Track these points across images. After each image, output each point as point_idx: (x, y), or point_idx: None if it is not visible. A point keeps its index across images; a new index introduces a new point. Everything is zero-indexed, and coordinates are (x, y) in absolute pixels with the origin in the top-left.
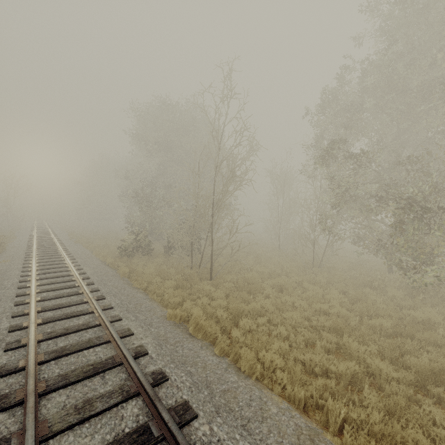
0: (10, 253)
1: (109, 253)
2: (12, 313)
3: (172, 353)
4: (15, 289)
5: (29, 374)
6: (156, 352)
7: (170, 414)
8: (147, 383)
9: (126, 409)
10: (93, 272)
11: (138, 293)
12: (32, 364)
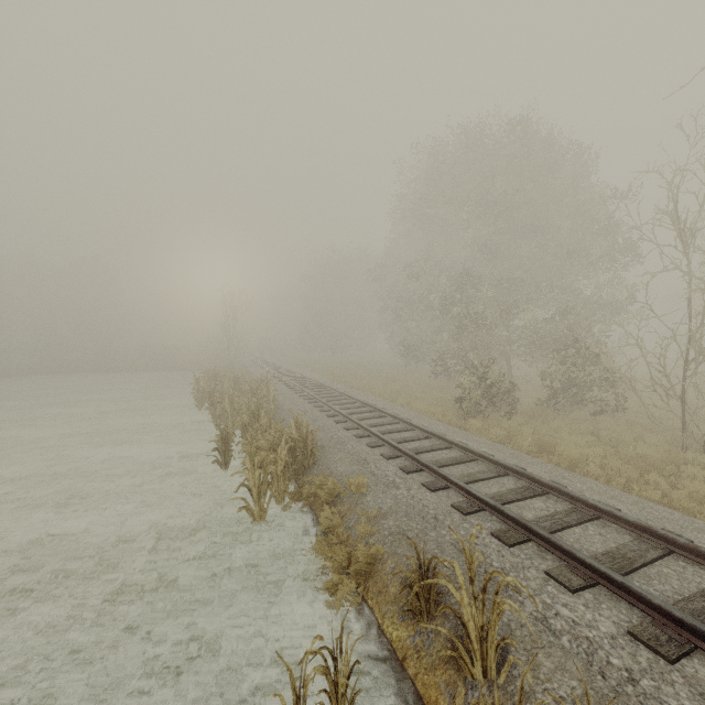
0: (288, 407)
1: (432, 407)
2: (551, 575)
3: None
4: (427, 492)
5: None
6: None
7: None
8: None
9: None
10: (496, 453)
11: (691, 518)
12: None
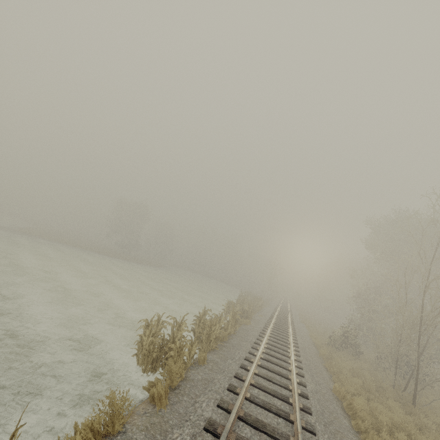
0: (263, 312)
1: (321, 339)
2: (257, 337)
3: (320, 399)
4: (261, 329)
5: (257, 355)
6: (311, 390)
7: (299, 403)
8: (296, 387)
9: (283, 390)
10: (302, 343)
11: (325, 370)
12: (259, 354)
